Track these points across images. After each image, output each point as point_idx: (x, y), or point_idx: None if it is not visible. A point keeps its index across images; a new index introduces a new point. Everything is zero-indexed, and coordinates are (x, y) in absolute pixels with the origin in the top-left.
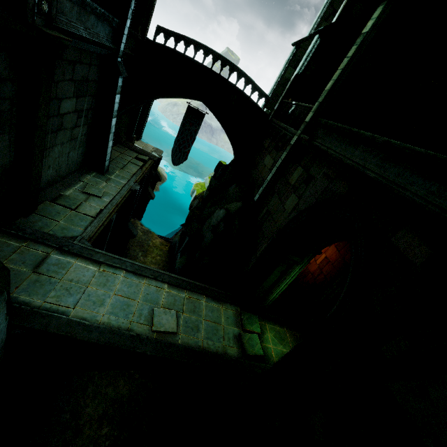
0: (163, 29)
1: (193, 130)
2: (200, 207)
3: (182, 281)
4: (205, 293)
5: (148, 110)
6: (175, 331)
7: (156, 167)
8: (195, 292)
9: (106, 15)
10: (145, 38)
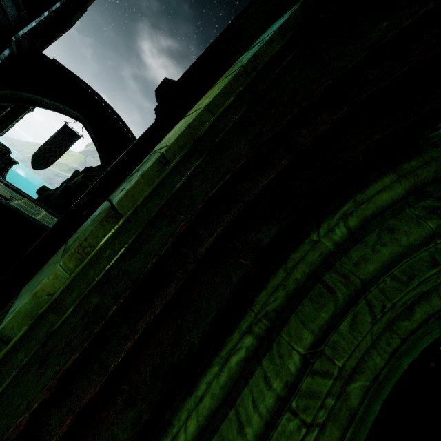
0: (58, 63)
1: (65, 145)
2: (56, 189)
3: (23, 193)
4: (48, 209)
5: (15, 119)
6: (8, 197)
7: (5, 170)
8: (37, 204)
9: (19, 2)
10: (41, 51)
